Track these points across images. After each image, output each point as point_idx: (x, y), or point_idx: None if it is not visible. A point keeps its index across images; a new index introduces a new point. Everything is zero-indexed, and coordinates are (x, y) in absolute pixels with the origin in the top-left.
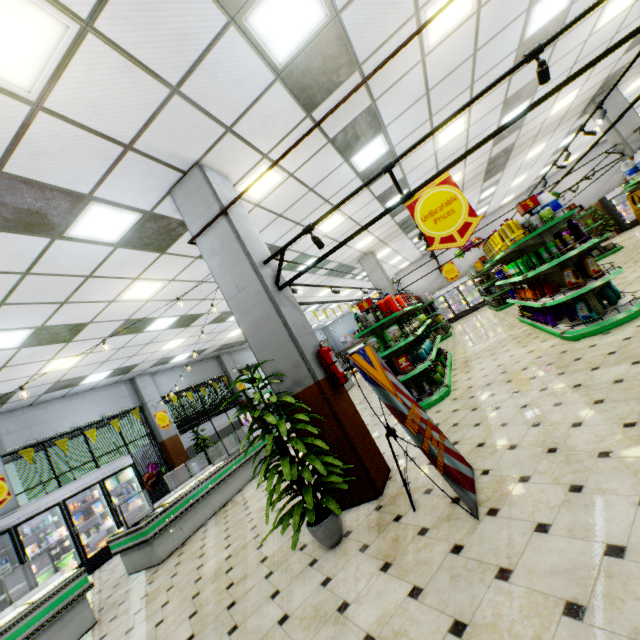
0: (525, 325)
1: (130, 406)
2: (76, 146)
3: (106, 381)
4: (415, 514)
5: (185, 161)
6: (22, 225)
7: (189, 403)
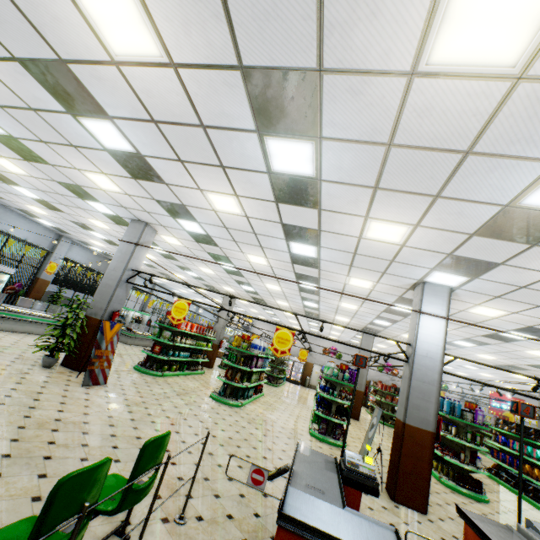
0: None
1: (45, 246)
2: (107, 197)
3: (48, 226)
4: (75, 378)
5: (142, 219)
6: (73, 191)
7: (75, 273)
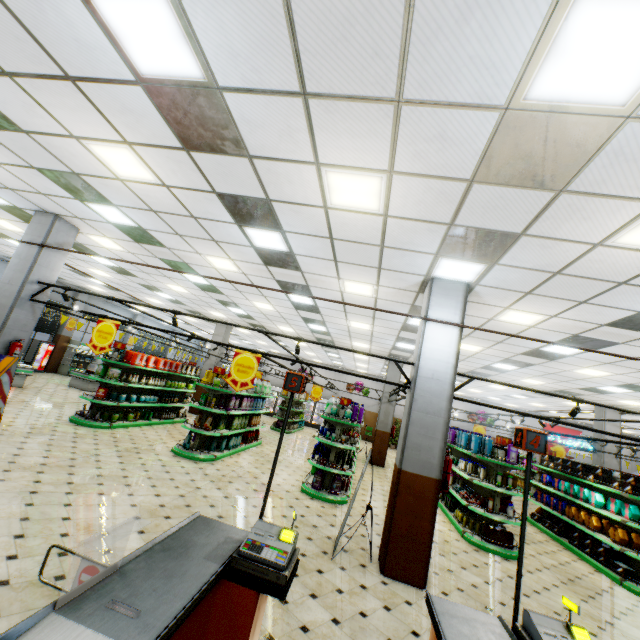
0: None
1: None
2: None
3: None
4: None
5: (48, 210)
6: None
7: None
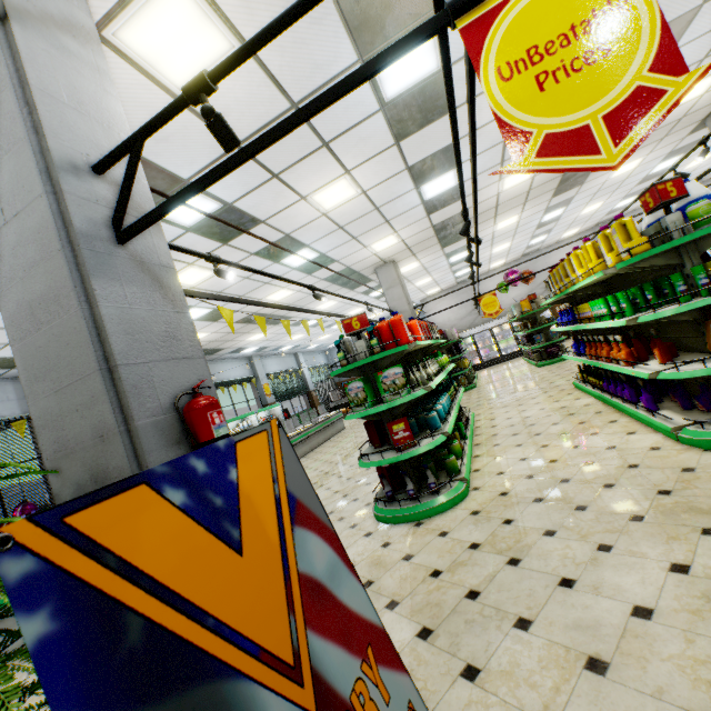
0: (586, 395)
1: (14, 415)
2: None
3: None
4: None
5: None
6: None
7: None
